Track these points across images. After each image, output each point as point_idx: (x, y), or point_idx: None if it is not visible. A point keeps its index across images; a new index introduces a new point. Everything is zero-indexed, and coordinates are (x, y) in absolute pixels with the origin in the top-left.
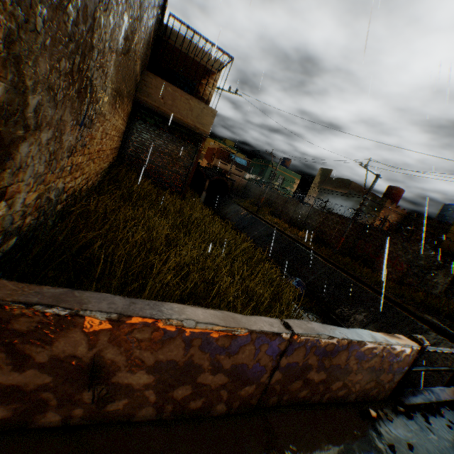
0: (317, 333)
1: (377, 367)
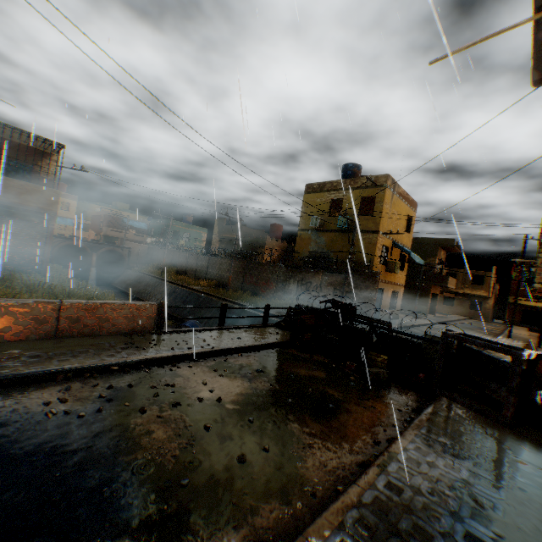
0: (79, 301)
1: (131, 315)
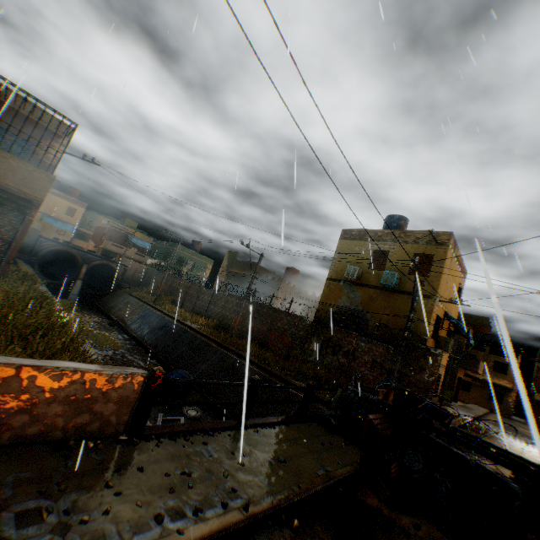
0: None
1: (85, 396)
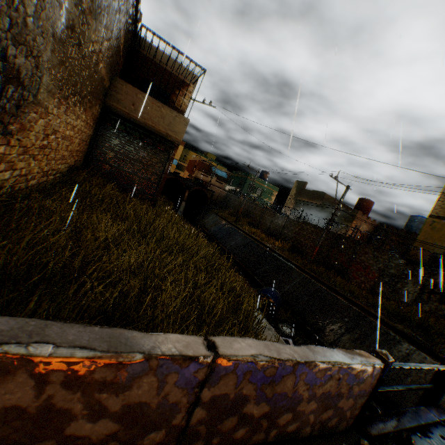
0: (252, 354)
1: (335, 392)
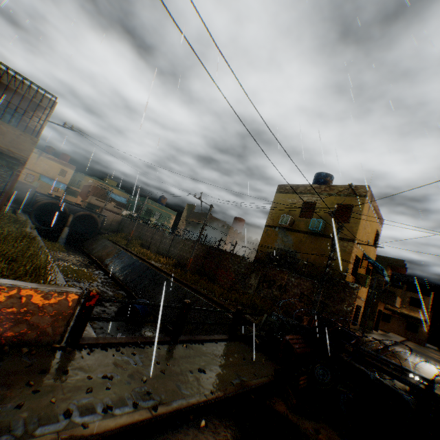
0: None
1: (22, 309)
